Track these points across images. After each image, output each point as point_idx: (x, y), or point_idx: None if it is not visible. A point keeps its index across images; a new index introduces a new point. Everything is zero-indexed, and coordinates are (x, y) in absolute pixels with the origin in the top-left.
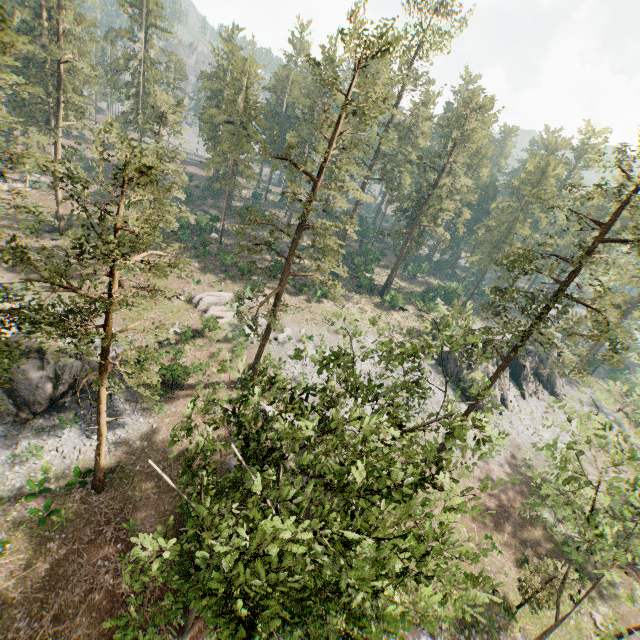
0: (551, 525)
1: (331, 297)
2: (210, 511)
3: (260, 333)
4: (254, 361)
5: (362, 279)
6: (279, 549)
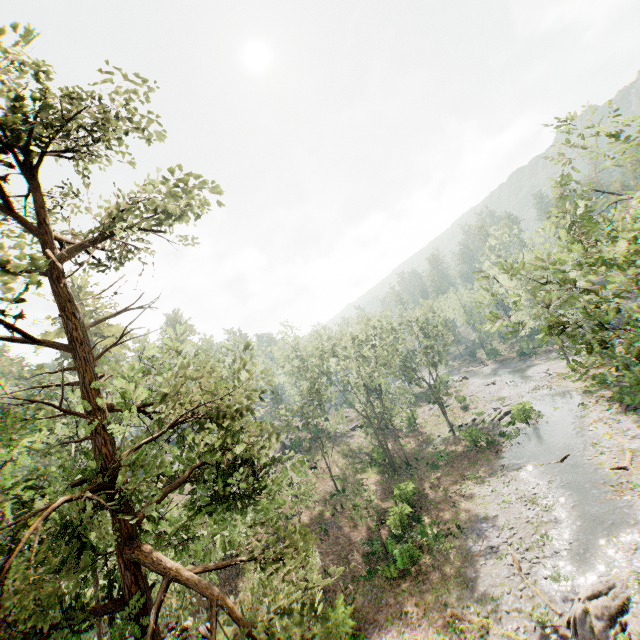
0: None
1: None
2: None
3: None
4: None
5: None
6: None
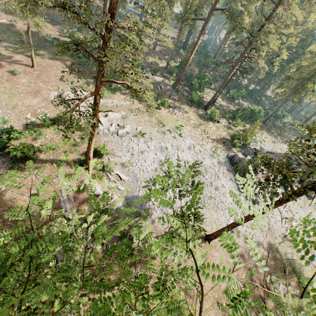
0: (283, 301)
1: (167, 106)
2: None
3: (107, 126)
4: (87, 150)
5: (194, 96)
6: None
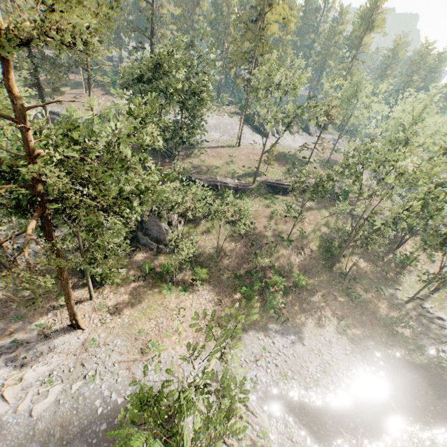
0: (286, 158)
1: None
2: (133, 74)
3: None
4: None
5: None
6: (147, 57)
